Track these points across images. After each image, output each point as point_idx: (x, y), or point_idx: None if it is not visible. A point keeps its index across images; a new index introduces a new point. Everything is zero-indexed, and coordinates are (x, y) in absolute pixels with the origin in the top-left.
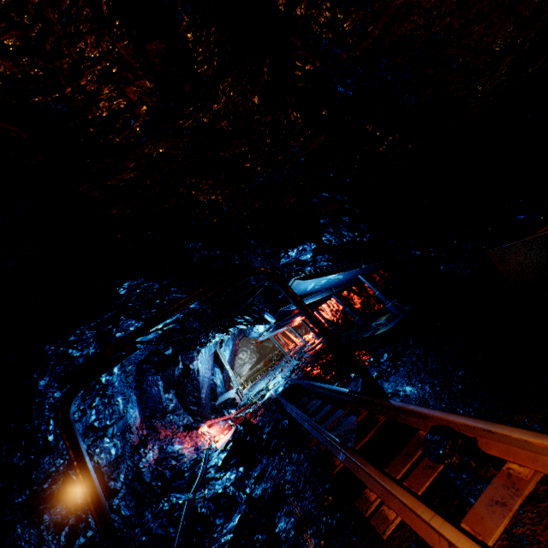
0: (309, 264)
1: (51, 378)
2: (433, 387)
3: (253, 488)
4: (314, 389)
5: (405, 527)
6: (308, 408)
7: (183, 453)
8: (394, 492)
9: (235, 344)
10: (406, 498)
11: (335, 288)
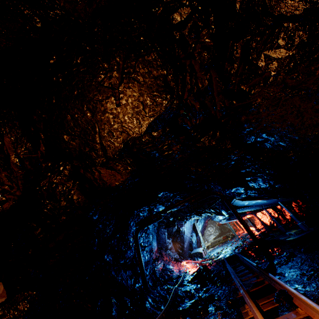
0: (243, 194)
1: (134, 222)
2: (297, 276)
3: (202, 294)
4: (243, 260)
5: (253, 318)
6: (237, 268)
7: (173, 270)
8: (249, 302)
9: (205, 222)
10: (252, 304)
11: (264, 205)
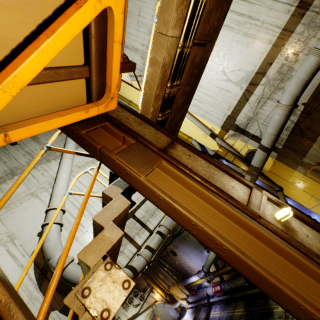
0: None
1: None
2: None
3: None
4: None
5: None
6: None
7: None
8: None
9: None
10: None
11: None
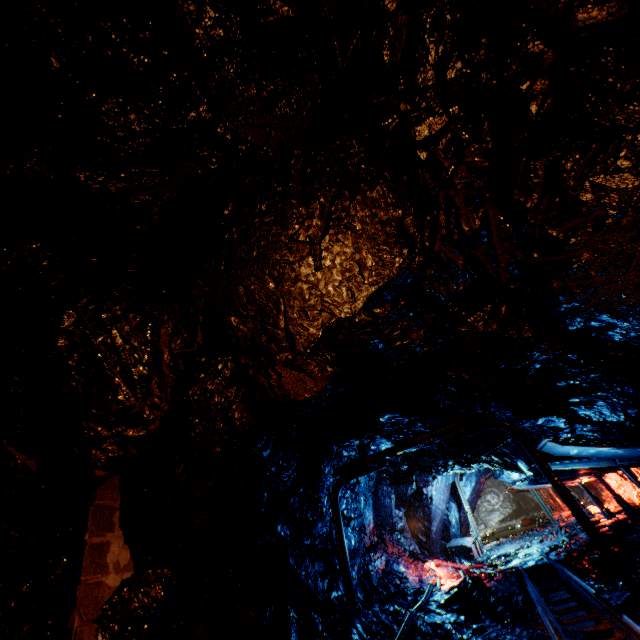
0: (564, 430)
1: (331, 467)
2: None
3: (469, 636)
4: (567, 578)
5: None
6: (551, 595)
7: (407, 577)
8: None
9: (478, 482)
10: None
11: (620, 459)
